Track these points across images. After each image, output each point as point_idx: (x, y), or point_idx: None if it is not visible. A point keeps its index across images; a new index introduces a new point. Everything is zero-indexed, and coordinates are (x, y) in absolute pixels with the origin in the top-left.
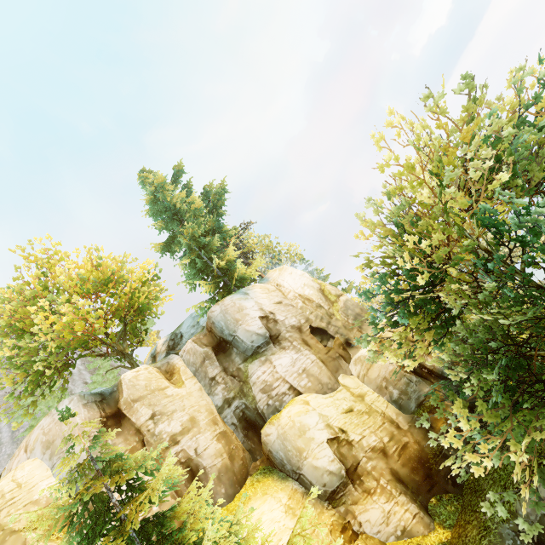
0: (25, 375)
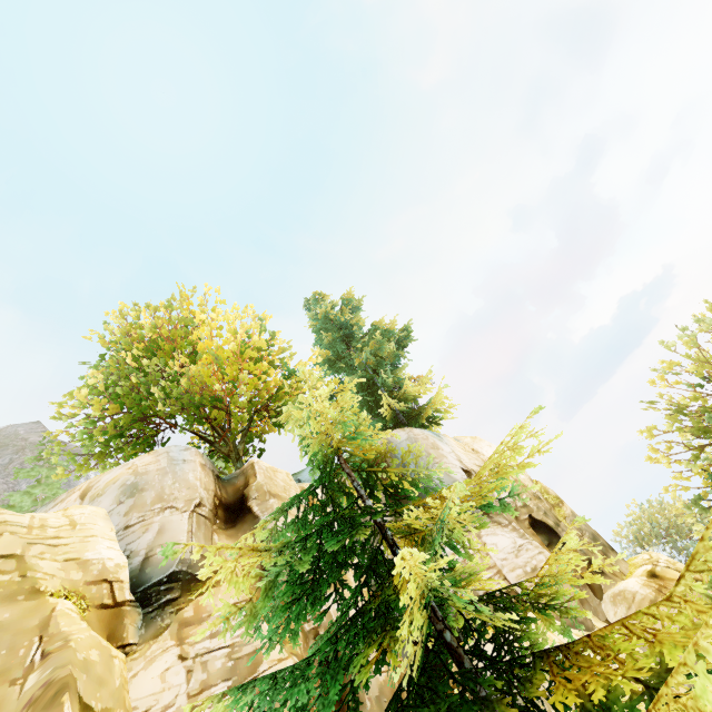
0: (118, 411)
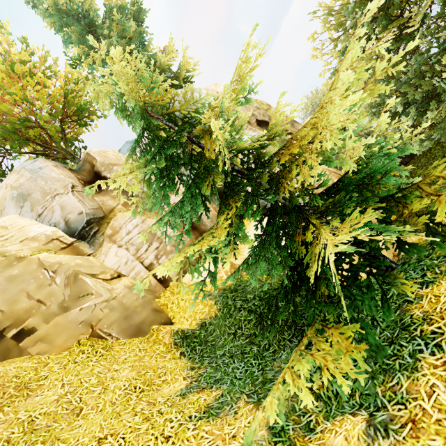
0: None
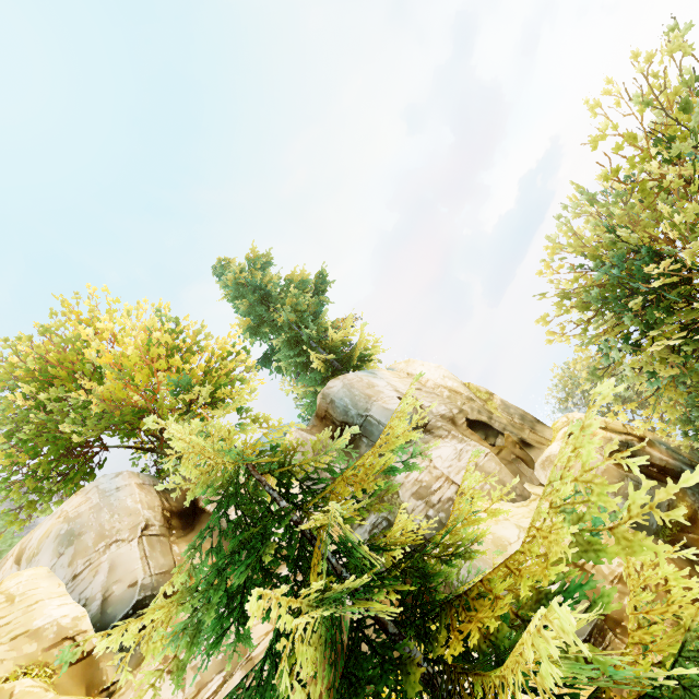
0: (32, 456)
